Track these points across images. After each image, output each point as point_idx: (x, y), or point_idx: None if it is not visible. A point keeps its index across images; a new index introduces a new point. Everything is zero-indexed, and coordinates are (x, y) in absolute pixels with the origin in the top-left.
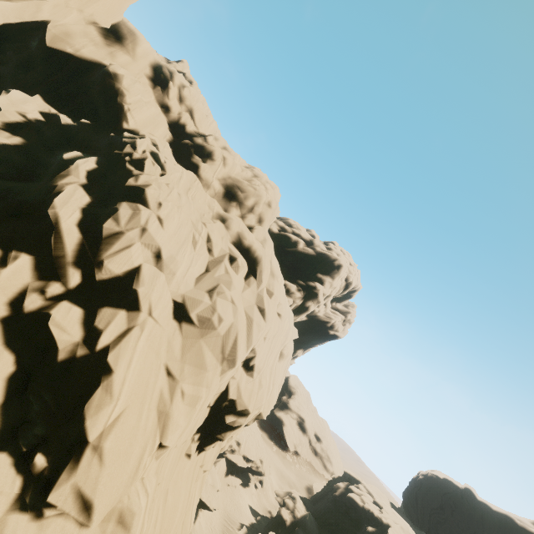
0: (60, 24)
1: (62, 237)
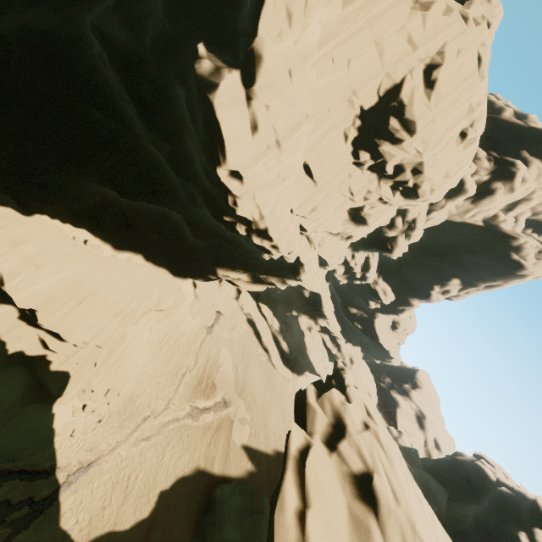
0: None
1: None
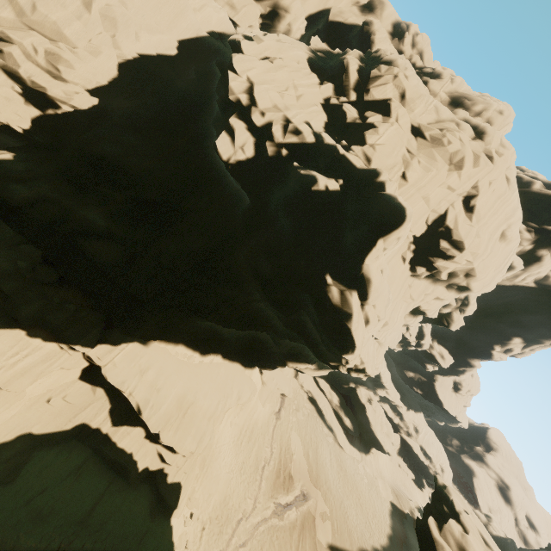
0: (337, 8)
1: (349, 75)
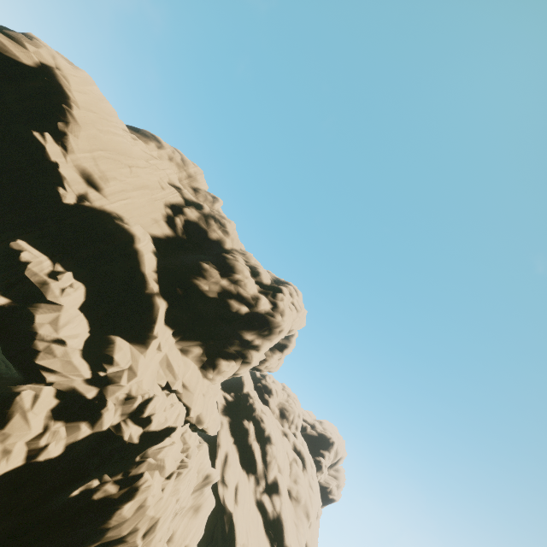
0: None
1: (260, 466)
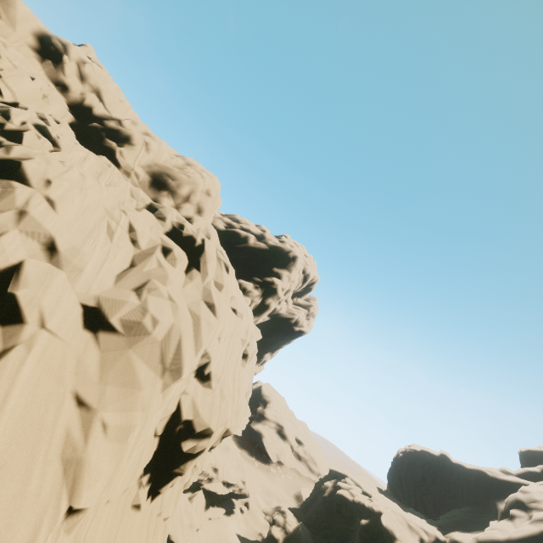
0: None
1: None
